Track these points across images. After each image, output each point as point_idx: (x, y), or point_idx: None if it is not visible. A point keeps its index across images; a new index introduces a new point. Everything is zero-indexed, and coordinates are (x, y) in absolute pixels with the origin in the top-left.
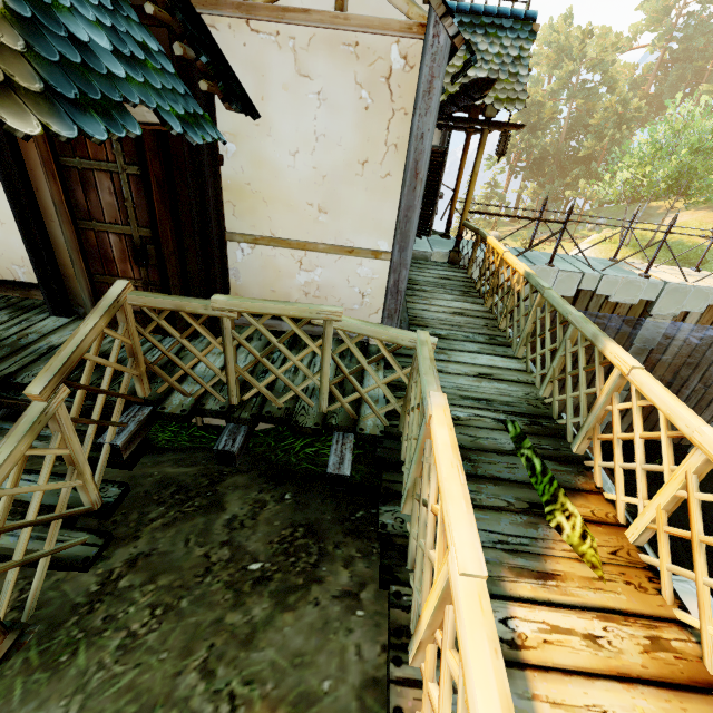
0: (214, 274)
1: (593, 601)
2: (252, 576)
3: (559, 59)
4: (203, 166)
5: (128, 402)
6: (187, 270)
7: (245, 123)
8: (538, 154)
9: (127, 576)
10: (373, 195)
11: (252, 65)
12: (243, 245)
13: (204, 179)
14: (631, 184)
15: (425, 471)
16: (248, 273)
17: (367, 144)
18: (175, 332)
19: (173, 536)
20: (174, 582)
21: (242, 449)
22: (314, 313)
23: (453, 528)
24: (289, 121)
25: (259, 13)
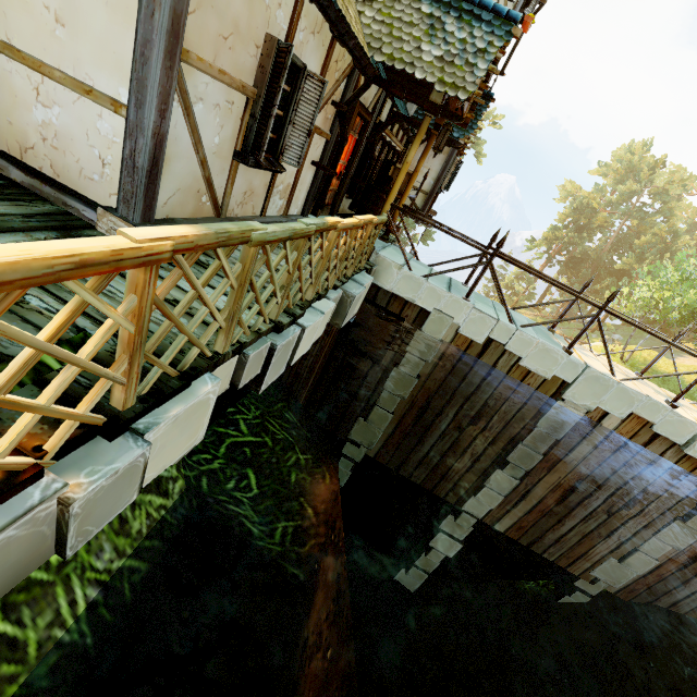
0: None
1: None
2: None
3: (627, 177)
4: None
5: None
6: None
7: None
8: (578, 254)
9: None
10: (115, 15)
11: None
12: None
13: None
14: (648, 304)
15: None
16: None
17: None
18: None
19: None
20: None
21: None
22: None
23: None
24: None
25: None
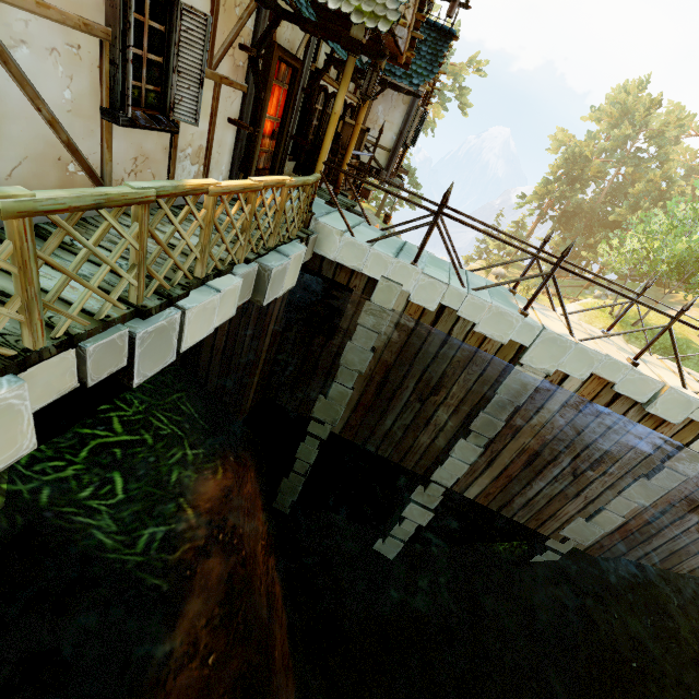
0: None
1: None
2: None
3: (621, 121)
4: None
5: None
6: None
7: None
8: (571, 208)
9: None
10: None
11: None
12: None
13: None
14: (637, 256)
15: None
16: None
17: None
18: None
19: None
20: None
21: None
22: None
23: None
24: None
25: None
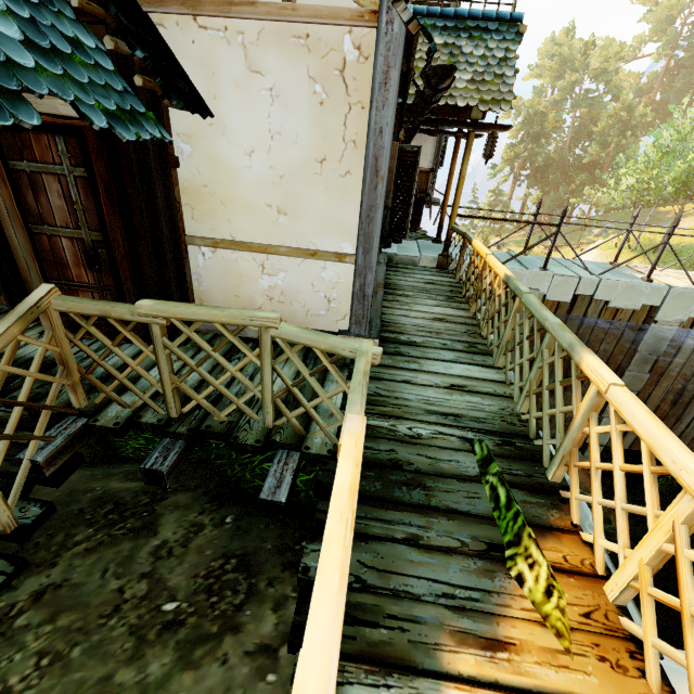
0: (169, 279)
1: (553, 684)
2: (163, 619)
3: (562, 70)
4: (150, 167)
5: (62, 413)
6: (144, 274)
7: (199, 123)
8: (542, 162)
9: (28, 612)
10: (334, 195)
11: (202, 62)
12: (204, 249)
13: (152, 180)
14: (636, 189)
15: None
16: (211, 278)
17: (324, 141)
18: (106, 339)
19: (92, 564)
20: (74, 623)
21: (176, 467)
22: (247, 319)
23: (308, 621)
24: (242, 120)
25: (204, 9)
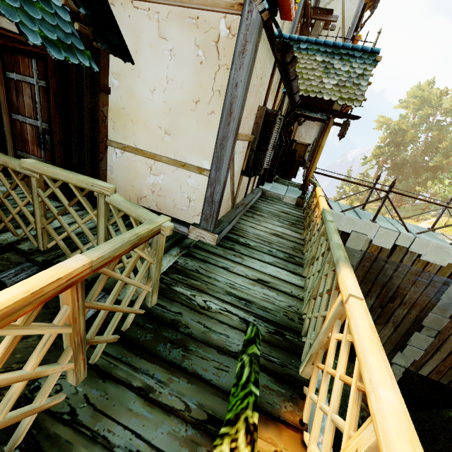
0: (84, 162)
1: None
2: None
3: (422, 106)
4: (83, 86)
5: None
6: (72, 157)
7: (125, 67)
8: (399, 161)
9: None
10: (202, 126)
11: (132, 29)
12: (117, 150)
13: (83, 95)
14: None
15: (43, 339)
16: (118, 170)
17: (200, 88)
18: (7, 183)
19: None
20: None
21: None
22: (90, 185)
23: None
24: (151, 68)
25: None
